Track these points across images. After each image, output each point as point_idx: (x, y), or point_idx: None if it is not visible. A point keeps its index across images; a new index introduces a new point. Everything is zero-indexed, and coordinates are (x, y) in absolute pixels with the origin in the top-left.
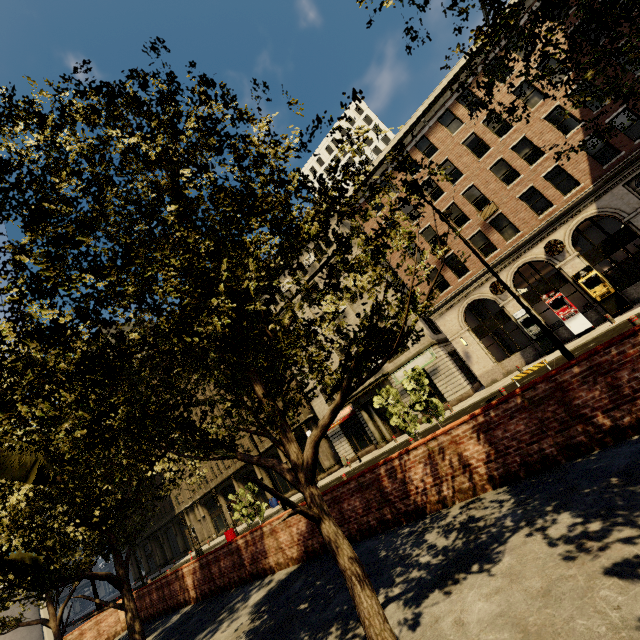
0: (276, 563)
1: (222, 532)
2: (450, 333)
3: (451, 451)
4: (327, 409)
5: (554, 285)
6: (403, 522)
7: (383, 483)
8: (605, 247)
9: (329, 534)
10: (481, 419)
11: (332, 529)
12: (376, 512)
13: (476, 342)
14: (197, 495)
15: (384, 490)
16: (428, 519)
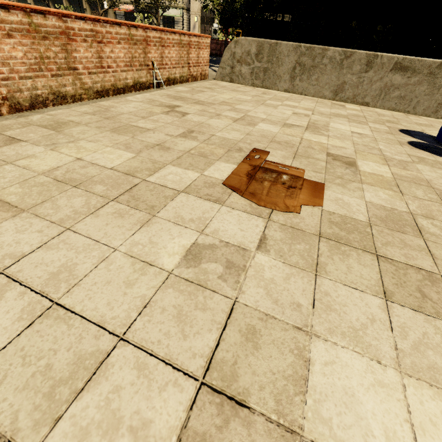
0: None
1: None
2: (193, 10)
3: None
4: None
5: None
6: None
7: None
8: None
9: None
10: None
11: None
12: None
13: (198, 24)
14: None
15: None
16: None
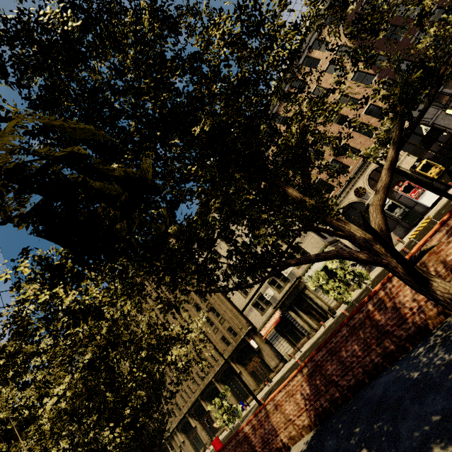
0: (289, 438)
1: (201, 451)
2: None
3: (433, 262)
4: (261, 318)
5: (399, 179)
6: (409, 347)
7: (375, 317)
8: (424, 144)
9: (448, 290)
10: (451, 222)
11: (448, 284)
12: (377, 348)
13: None
14: (174, 423)
15: (378, 324)
16: (438, 332)
